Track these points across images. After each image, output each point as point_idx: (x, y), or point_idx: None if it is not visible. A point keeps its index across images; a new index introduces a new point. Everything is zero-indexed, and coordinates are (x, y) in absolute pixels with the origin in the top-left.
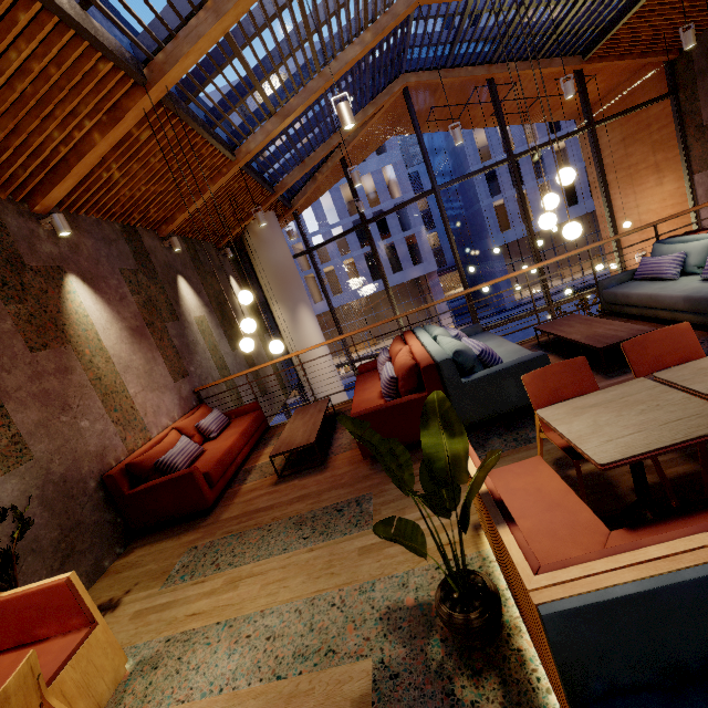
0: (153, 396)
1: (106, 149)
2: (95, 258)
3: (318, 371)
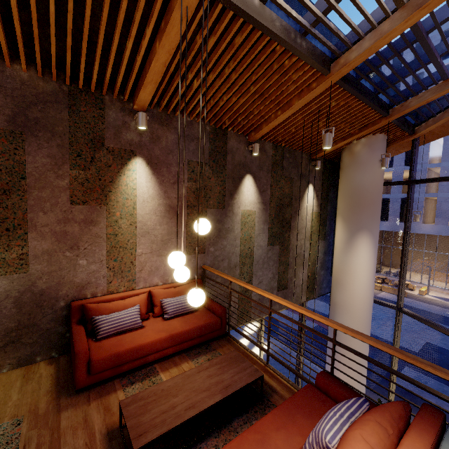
0: (157, 259)
1: (168, 58)
2: (170, 149)
3: (347, 297)
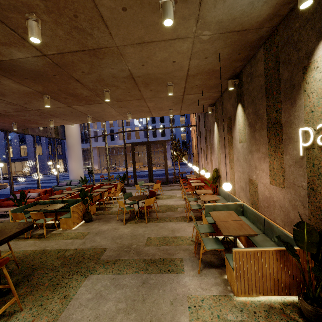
0: None
1: None
2: None
3: (70, 132)
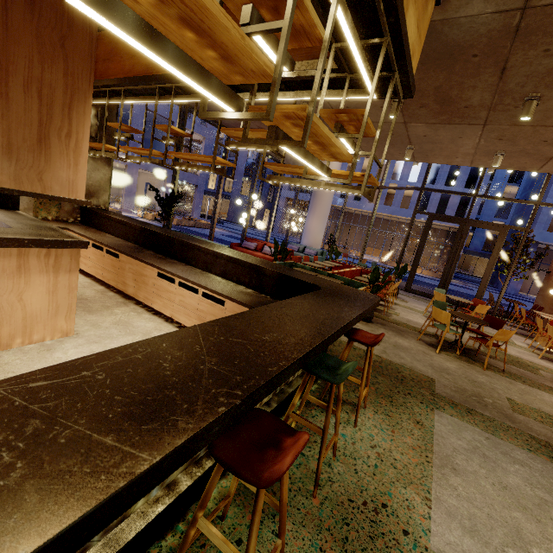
0: None
1: None
2: None
3: None
